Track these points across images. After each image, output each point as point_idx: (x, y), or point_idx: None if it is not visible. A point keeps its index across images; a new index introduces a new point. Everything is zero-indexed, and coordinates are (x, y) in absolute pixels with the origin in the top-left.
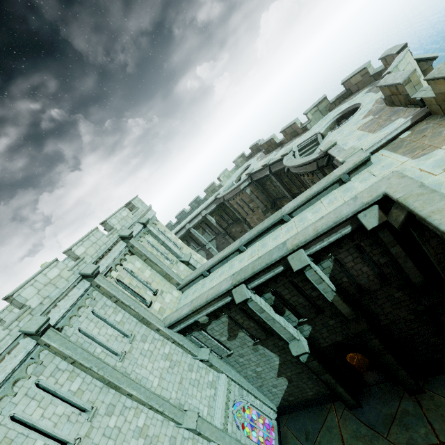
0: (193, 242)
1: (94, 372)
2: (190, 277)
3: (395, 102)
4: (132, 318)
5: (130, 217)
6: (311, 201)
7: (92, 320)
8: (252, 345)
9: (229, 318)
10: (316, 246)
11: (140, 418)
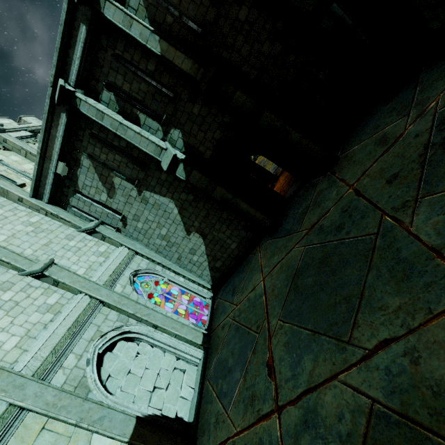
0: None
1: None
2: None
3: None
4: None
5: (13, 126)
6: None
7: None
8: (138, 195)
9: (91, 158)
10: None
11: None
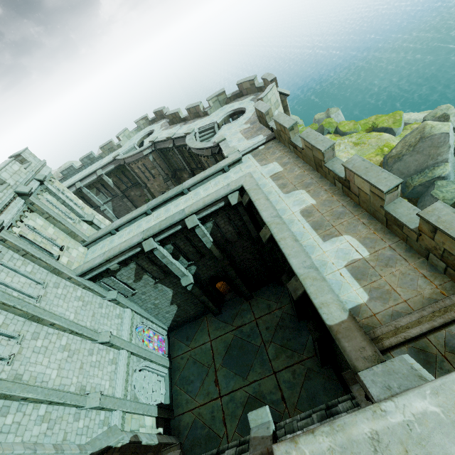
0: (85, 202)
1: (17, 309)
2: (97, 235)
3: (262, 121)
4: (42, 269)
5: (23, 172)
6: (204, 181)
7: (2, 270)
8: (153, 284)
9: (137, 264)
10: (203, 213)
11: (62, 340)
